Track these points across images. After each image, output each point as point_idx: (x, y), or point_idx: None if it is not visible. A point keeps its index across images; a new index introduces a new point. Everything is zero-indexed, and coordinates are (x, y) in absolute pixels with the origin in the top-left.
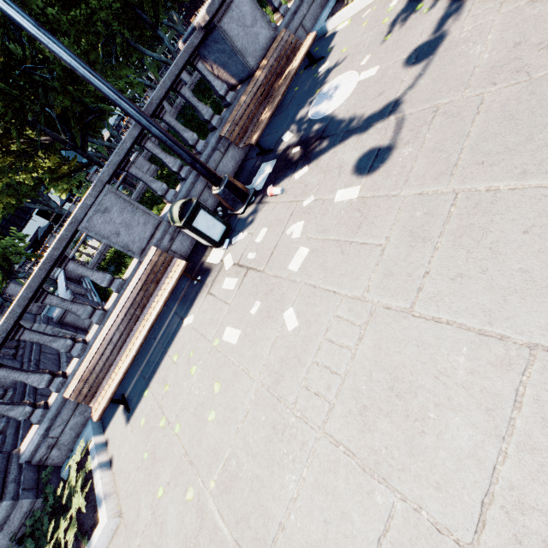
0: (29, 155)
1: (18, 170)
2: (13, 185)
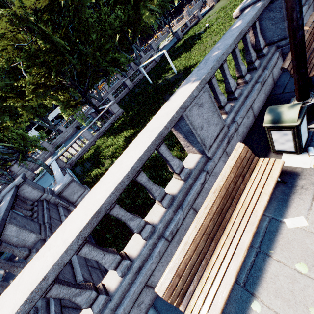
0: (56, 90)
1: (48, 97)
2: (35, 107)
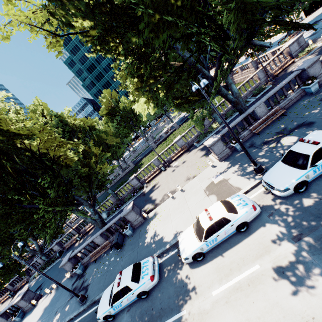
0: None
1: None
2: None
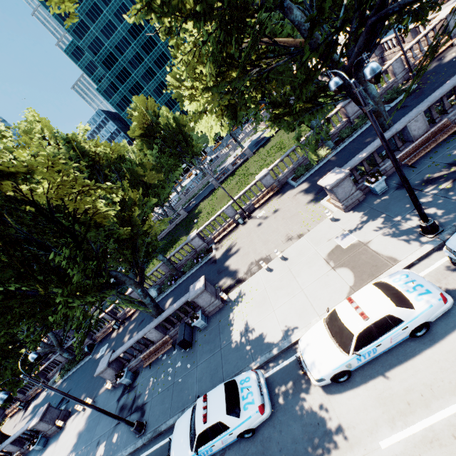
0: None
1: None
2: None
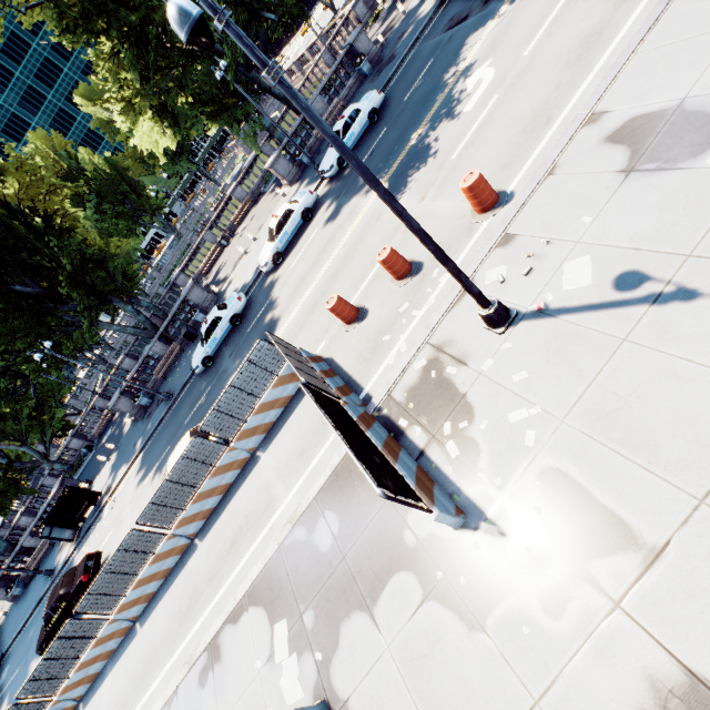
0: None
1: None
2: None
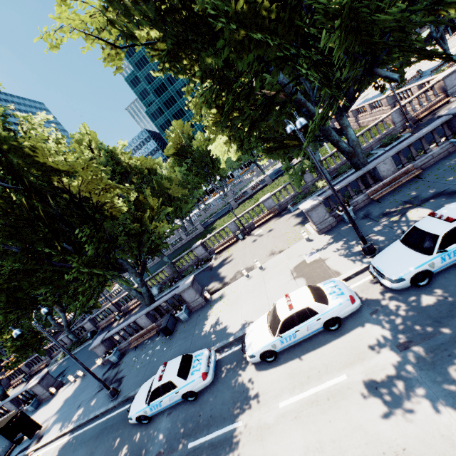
0: None
1: None
2: None
